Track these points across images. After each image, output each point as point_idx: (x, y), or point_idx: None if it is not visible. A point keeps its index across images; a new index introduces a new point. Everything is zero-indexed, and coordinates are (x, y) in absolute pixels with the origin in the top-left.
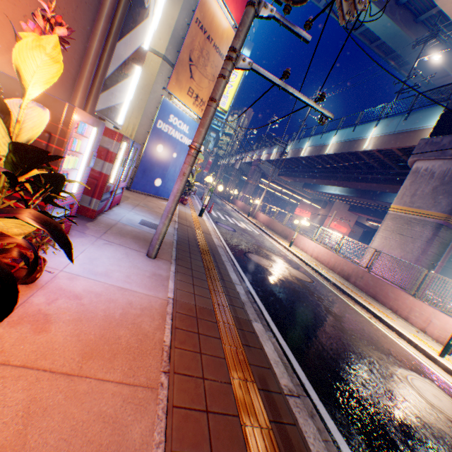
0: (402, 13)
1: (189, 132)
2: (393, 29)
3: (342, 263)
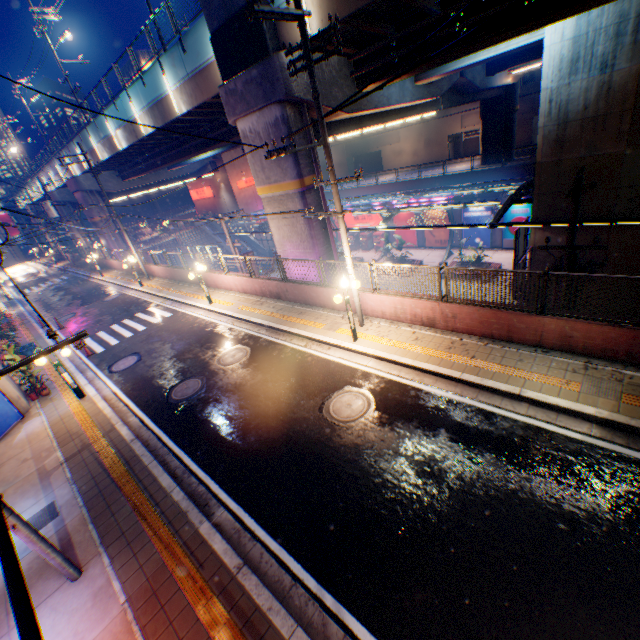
0: None
1: None
2: None
3: (266, 286)
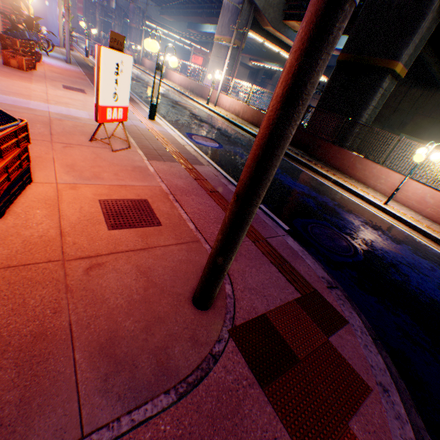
0: None
1: None
2: None
3: (191, 84)
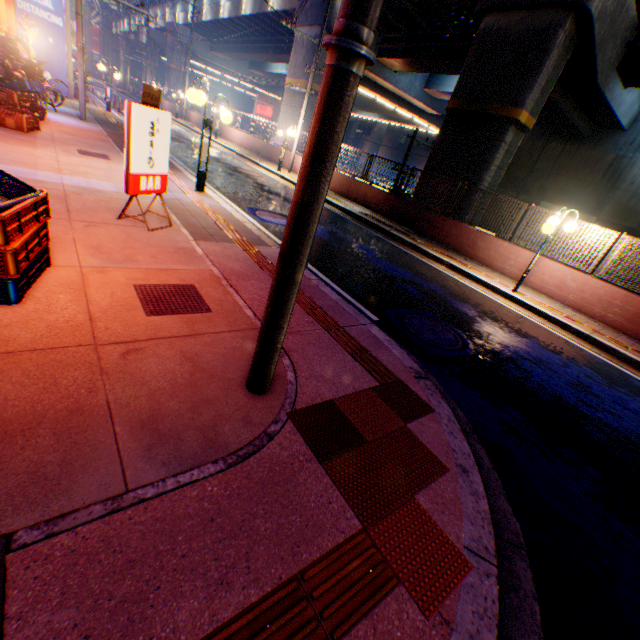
0: None
1: (55, 9)
2: None
3: (256, 143)
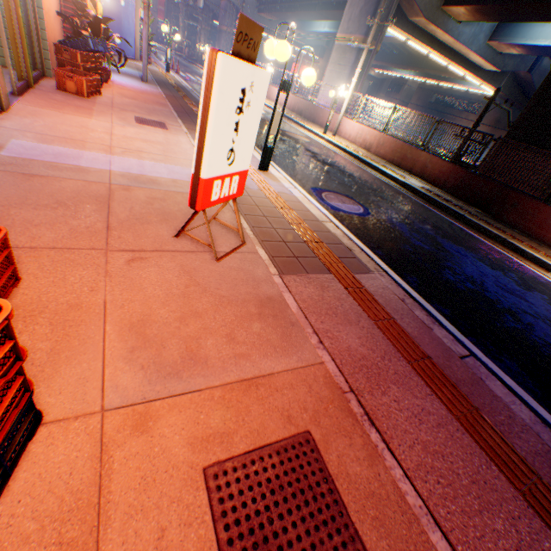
0: None
1: None
2: None
3: (299, 103)
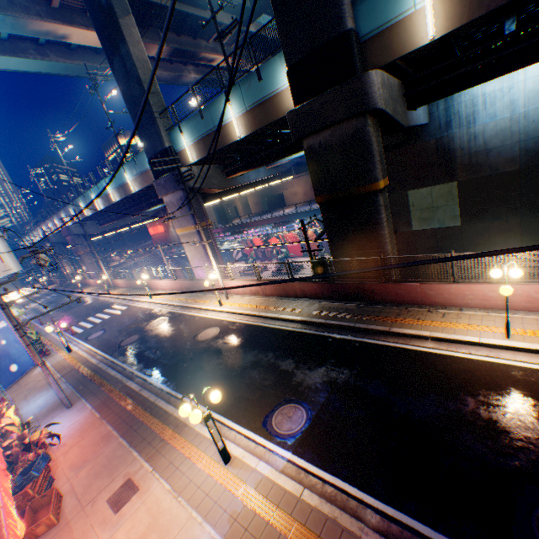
0: (53, 49)
1: None
2: (60, 65)
3: (183, 284)
